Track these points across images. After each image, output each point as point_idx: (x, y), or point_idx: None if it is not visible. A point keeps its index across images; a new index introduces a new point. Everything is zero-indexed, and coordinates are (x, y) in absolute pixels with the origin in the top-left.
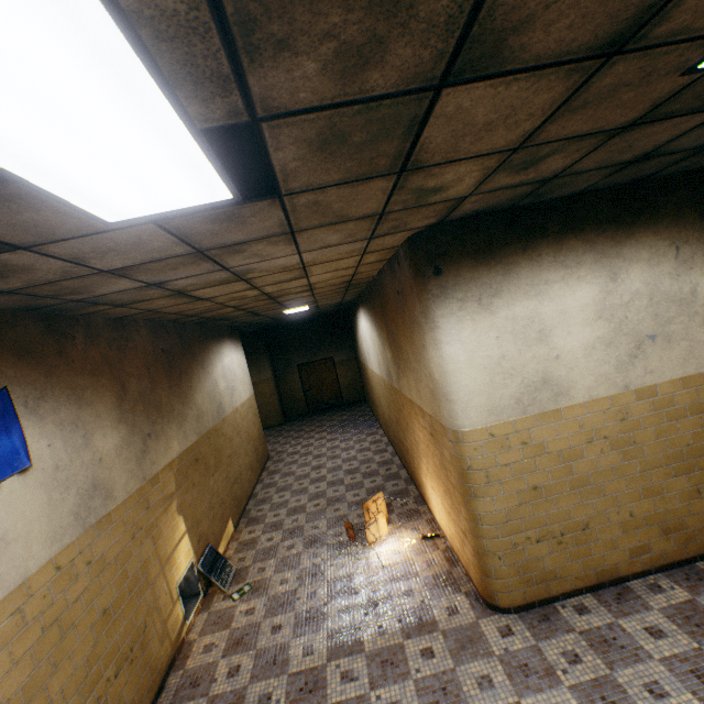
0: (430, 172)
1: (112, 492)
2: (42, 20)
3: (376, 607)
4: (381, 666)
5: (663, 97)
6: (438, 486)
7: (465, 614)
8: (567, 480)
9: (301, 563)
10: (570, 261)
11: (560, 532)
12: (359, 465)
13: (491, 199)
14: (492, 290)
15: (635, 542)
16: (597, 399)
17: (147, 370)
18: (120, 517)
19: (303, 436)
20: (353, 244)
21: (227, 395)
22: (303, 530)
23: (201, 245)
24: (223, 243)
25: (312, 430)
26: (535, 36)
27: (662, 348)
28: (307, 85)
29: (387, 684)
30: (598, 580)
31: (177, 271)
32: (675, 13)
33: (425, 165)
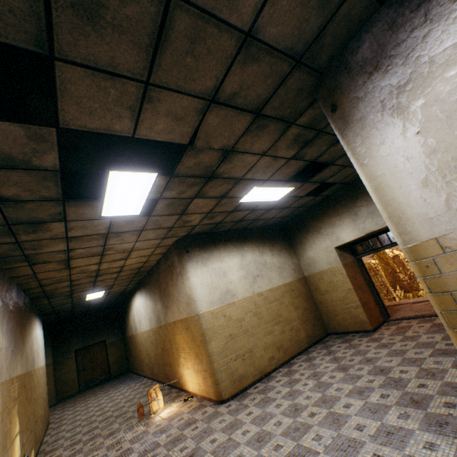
0: (189, 215)
1: (2, 371)
2: (144, 183)
3: (164, 431)
4: (172, 443)
5: (236, 206)
6: (191, 360)
7: (211, 410)
8: (241, 330)
9: (106, 444)
10: (229, 250)
11: (243, 354)
12: (134, 396)
13: (203, 227)
14: (206, 258)
15: (269, 355)
16: (246, 297)
17: (15, 312)
18: (3, 390)
19: (79, 402)
20: (156, 240)
21: (36, 354)
22: (101, 434)
23: (112, 230)
24: (119, 231)
25: (88, 397)
26: (209, 193)
27: (261, 279)
28: (172, 194)
29: (177, 445)
30: (260, 375)
31: (88, 242)
32: (230, 194)
33: (188, 213)
